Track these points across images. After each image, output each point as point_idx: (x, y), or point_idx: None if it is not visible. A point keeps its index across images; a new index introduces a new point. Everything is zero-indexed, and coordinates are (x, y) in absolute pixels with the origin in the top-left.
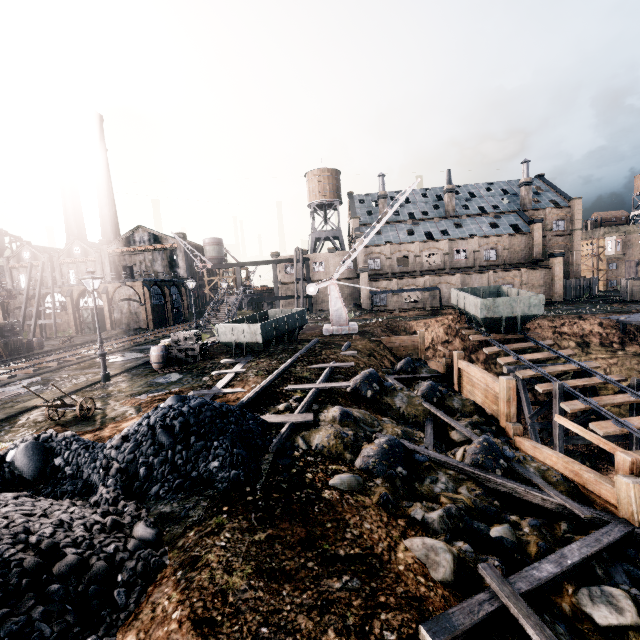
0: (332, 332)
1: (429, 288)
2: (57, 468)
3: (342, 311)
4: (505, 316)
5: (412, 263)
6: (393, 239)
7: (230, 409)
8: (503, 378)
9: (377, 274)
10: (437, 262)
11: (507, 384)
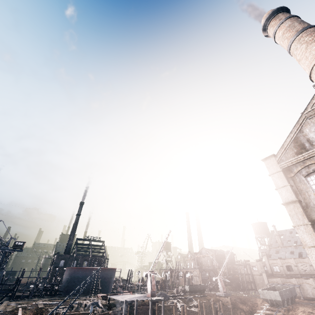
0: (218, 294)
1: (295, 285)
2: None
3: (221, 287)
4: (269, 299)
5: (294, 269)
6: (282, 256)
7: (166, 294)
8: (198, 300)
9: (278, 274)
10: (308, 270)
11: (198, 301)
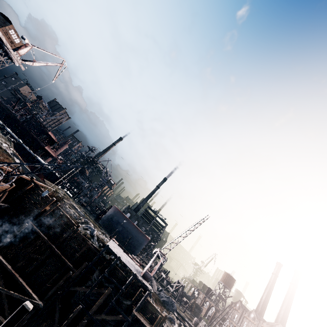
0: None
1: None
2: (160, 292)
3: None
4: None
5: None
6: None
7: (173, 304)
8: None
9: None
10: None
11: None
